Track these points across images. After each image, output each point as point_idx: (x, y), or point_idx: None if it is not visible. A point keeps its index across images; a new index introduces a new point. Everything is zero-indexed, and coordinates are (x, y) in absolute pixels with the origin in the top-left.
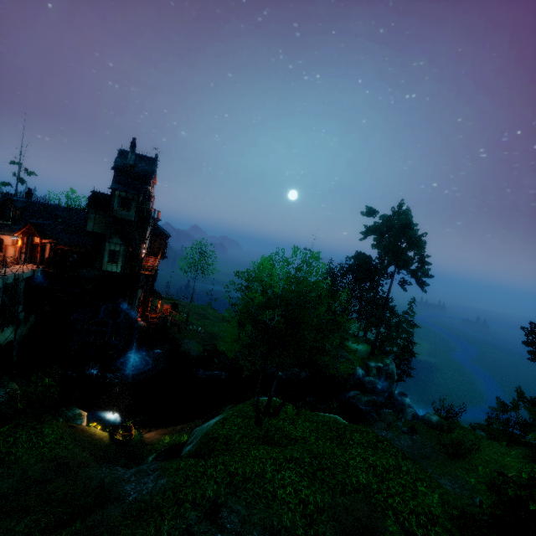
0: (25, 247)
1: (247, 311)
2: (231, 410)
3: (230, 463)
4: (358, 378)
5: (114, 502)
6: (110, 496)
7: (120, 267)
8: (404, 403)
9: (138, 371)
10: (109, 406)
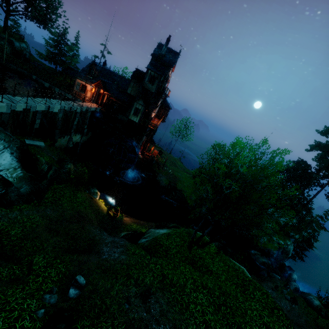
0: (95, 94)
1: (210, 174)
2: (175, 230)
3: (165, 267)
4: (261, 243)
5: (95, 254)
6: (95, 249)
7: (138, 119)
8: (291, 276)
9: (131, 181)
10: (112, 194)
